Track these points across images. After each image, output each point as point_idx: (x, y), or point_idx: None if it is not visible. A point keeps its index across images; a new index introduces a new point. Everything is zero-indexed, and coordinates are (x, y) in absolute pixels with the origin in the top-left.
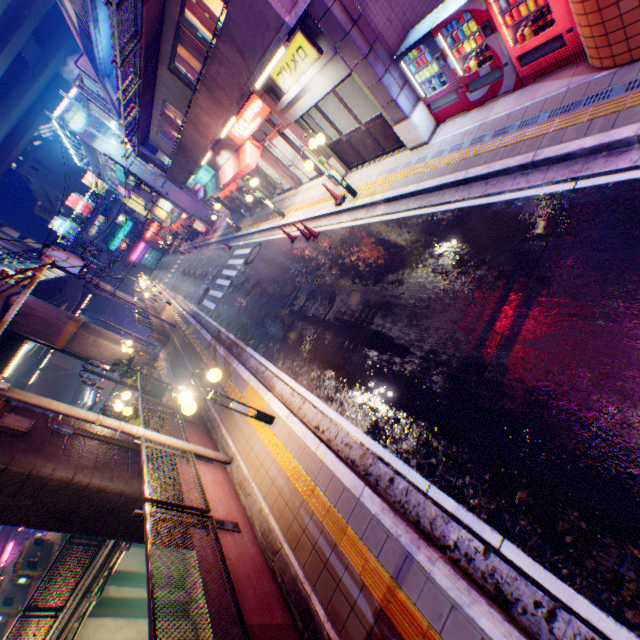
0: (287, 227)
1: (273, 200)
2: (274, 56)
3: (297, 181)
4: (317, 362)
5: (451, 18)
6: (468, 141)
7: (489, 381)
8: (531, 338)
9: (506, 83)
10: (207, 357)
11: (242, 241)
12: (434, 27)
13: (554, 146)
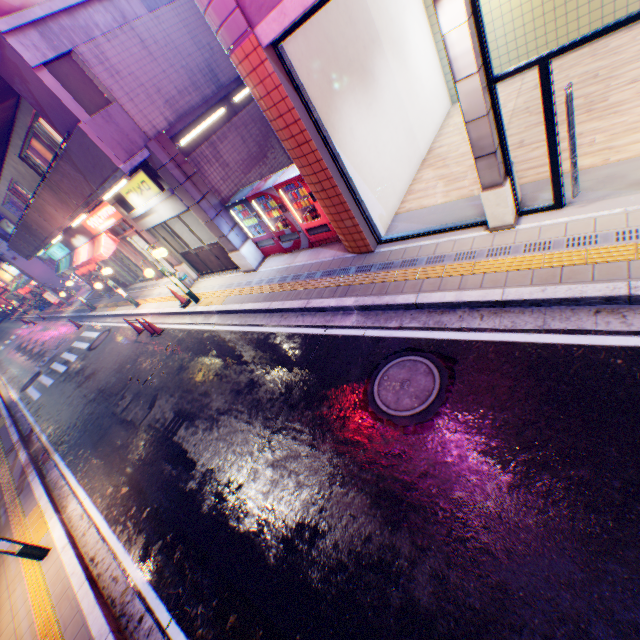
0: (140, 316)
1: (136, 285)
2: (118, 183)
3: (159, 273)
4: (119, 475)
5: (259, 195)
6: (279, 277)
7: (241, 499)
8: (275, 458)
9: (304, 242)
10: (4, 465)
11: (95, 321)
12: (249, 196)
13: (318, 299)
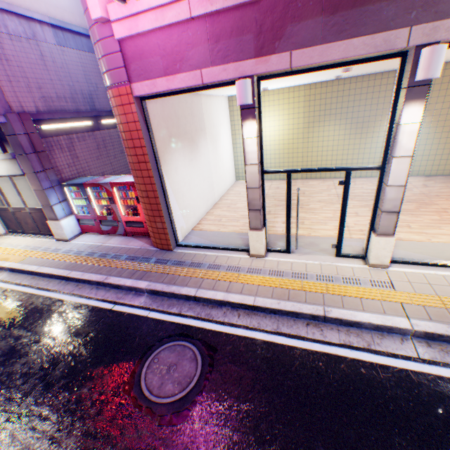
0: None
1: None
2: None
3: None
4: None
5: (96, 184)
6: (88, 251)
7: None
8: None
9: (121, 229)
10: None
11: None
12: (87, 183)
13: (117, 277)
